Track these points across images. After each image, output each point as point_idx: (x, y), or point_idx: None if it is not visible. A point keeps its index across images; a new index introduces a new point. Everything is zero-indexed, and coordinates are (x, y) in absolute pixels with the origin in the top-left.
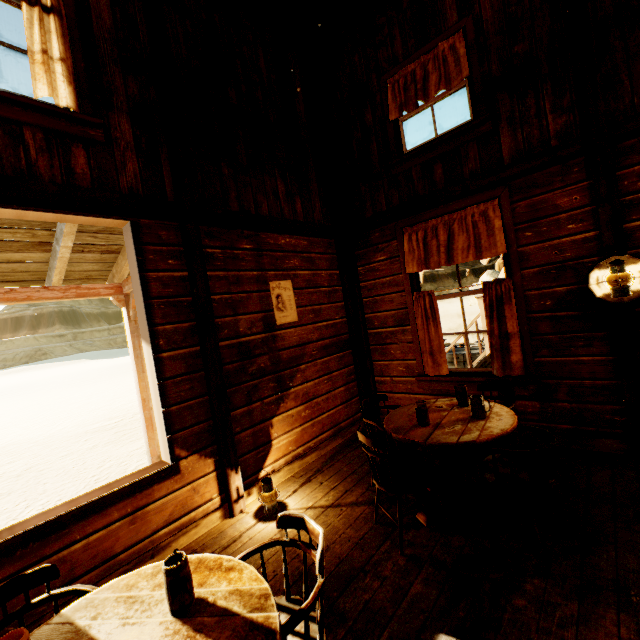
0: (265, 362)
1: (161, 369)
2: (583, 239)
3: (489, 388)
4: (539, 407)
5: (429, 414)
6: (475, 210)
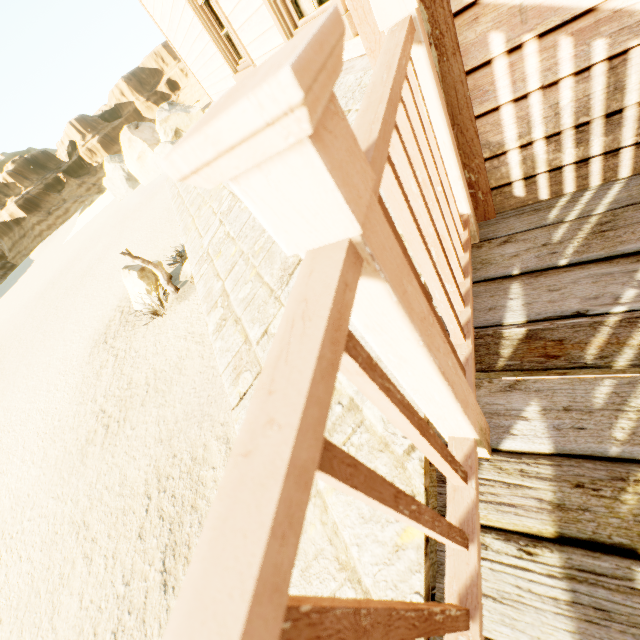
0: None
1: None
2: None
3: None
4: None
5: None
6: None
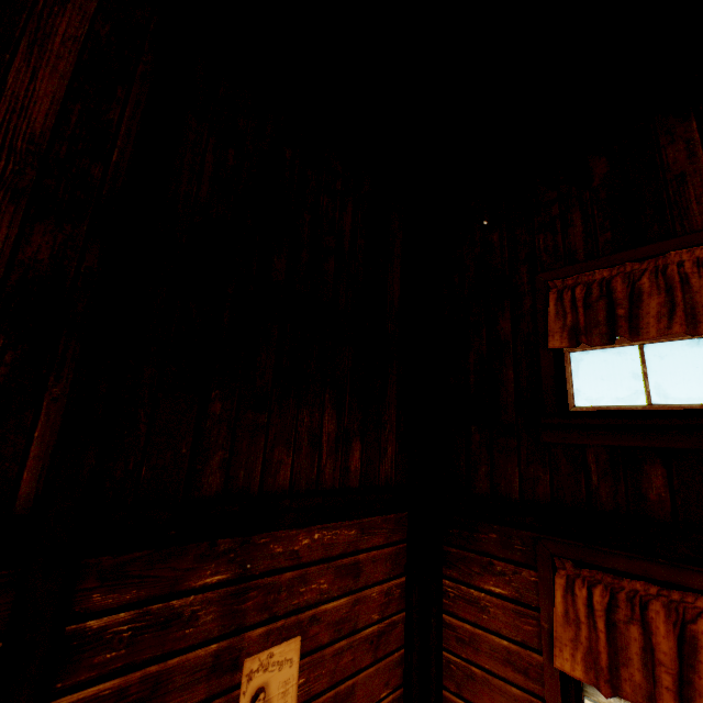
0: None
1: None
2: None
3: None
4: None
5: None
6: None
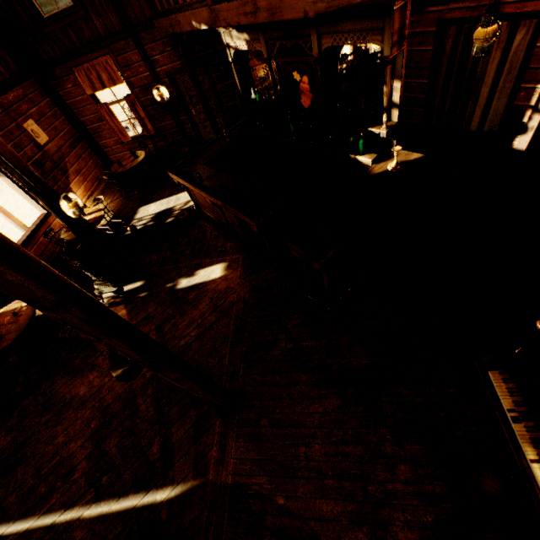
0: (50, 165)
1: (17, 184)
2: (147, 76)
3: (142, 144)
4: (165, 143)
5: (124, 162)
6: (102, 60)
